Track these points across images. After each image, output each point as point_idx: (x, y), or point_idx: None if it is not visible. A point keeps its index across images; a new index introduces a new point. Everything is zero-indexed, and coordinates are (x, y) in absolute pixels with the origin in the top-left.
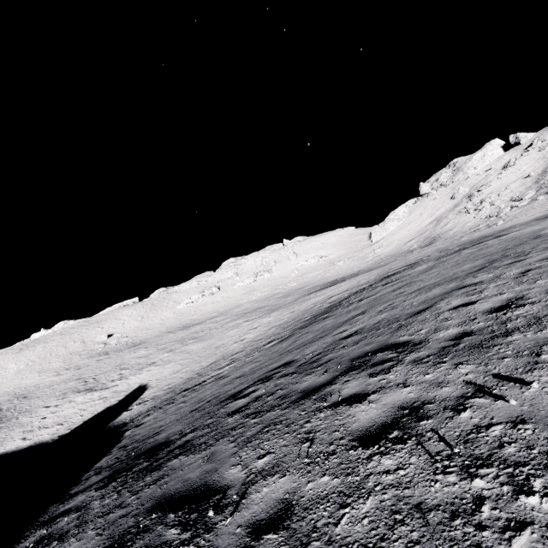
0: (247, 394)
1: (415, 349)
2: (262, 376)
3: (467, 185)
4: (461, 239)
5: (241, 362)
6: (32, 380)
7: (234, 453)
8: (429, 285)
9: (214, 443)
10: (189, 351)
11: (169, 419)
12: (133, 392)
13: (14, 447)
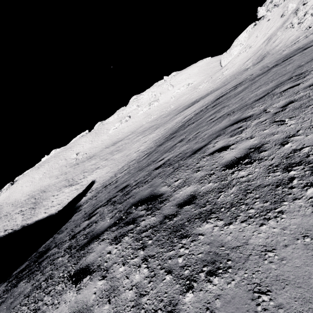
0: (93, 216)
1: (155, 210)
2: (112, 195)
3: (295, 0)
4: (283, 53)
5: (128, 170)
6: (47, 182)
7: (14, 306)
8: (227, 113)
9: (37, 275)
10: (114, 159)
11: (80, 215)
12: (89, 185)
13: (41, 217)
